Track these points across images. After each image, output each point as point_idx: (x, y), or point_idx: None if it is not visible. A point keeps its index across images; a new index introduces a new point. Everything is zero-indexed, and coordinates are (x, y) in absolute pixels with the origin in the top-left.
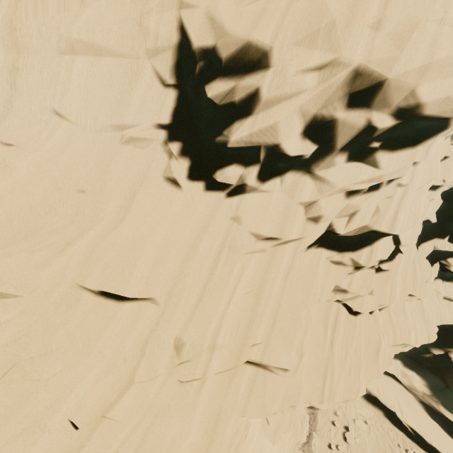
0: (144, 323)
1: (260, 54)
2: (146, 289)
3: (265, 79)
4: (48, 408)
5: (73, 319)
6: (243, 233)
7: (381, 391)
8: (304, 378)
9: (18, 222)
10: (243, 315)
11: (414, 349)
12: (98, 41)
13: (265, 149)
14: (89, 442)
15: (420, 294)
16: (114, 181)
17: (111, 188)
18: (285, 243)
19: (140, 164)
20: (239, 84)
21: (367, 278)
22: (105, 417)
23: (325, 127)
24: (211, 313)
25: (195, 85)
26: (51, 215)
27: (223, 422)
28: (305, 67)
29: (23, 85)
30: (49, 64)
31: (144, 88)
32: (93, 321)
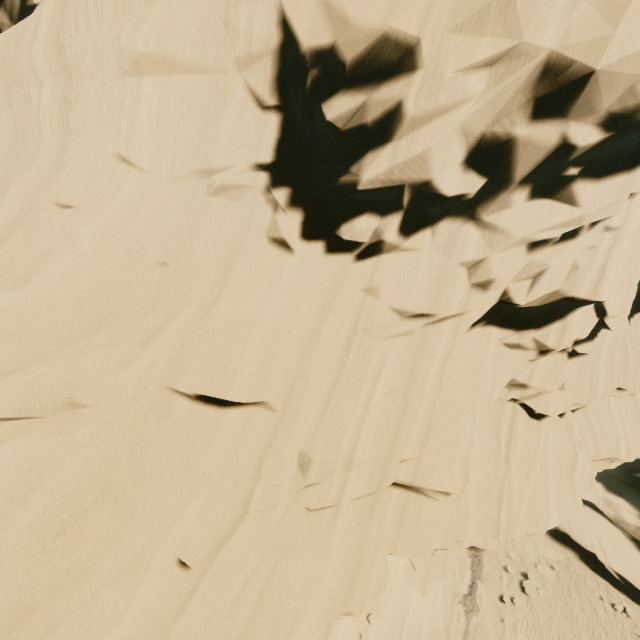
0: (256, 435)
1: (402, 51)
2: (257, 391)
3: (410, 88)
4: (149, 542)
5: (167, 432)
6: (382, 310)
7: (574, 525)
8: (472, 504)
9: (88, 309)
10: (387, 421)
11: (622, 466)
12: (172, 53)
13: (410, 189)
14: (203, 584)
15: (635, 387)
16: (203, 248)
17: (200, 257)
18: (440, 320)
19: (235, 222)
20: (372, 98)
21: (555, 366)
22: (218, 553)
23: (498, 150)
24: (345, 420)
25: (307, 105)
26: (127, 298)
27: (366, 562)
28: (469, 65)
29: (78, 125)
30: (109, 91)
31: (235, 115)
32: (191, 434)
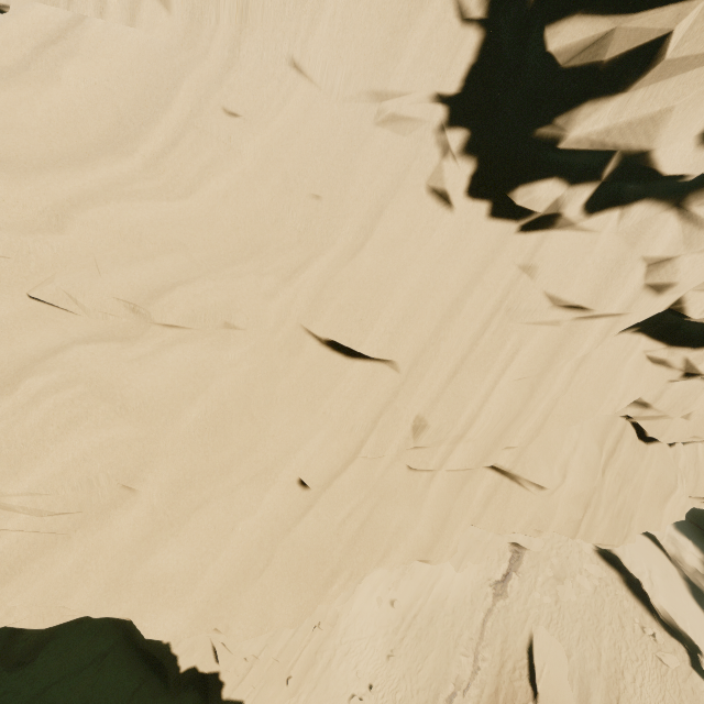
0: (378, 391)
1: None
2: (388, 349)
3: (679, 23)
4: (278, 460)
5: (296, 369)
6: (534, 293)
7: (629, 551)
8: (561, 503)
9: (243, 233)
10: (510, 407)
11: (703, 511)
12: None
13: (619, 158)
14: (317, 504)
15: None
16: (358, 186)
17: (353, 197)
18: (593, 317)
19: (396, 162)
20: (619, 29)
21: (690, 393)
22: (331, 483)
23: None
24: (468, 396)
25: (524, 25)
26: (276, 227)
27: (451, 525)
28: None
29: (257, 14)
30: None
31: (428, 25)
32: (318, 376)
